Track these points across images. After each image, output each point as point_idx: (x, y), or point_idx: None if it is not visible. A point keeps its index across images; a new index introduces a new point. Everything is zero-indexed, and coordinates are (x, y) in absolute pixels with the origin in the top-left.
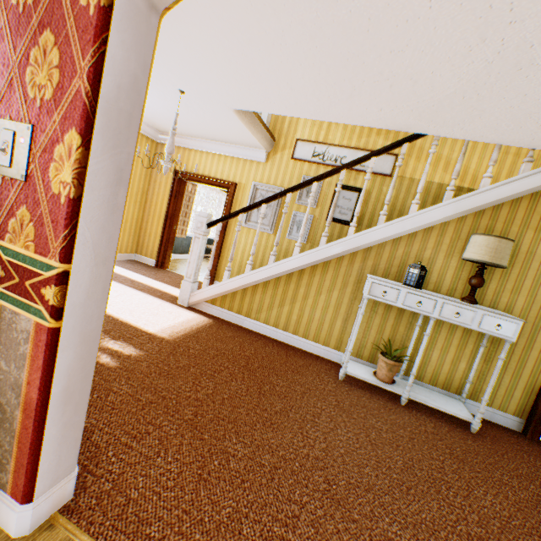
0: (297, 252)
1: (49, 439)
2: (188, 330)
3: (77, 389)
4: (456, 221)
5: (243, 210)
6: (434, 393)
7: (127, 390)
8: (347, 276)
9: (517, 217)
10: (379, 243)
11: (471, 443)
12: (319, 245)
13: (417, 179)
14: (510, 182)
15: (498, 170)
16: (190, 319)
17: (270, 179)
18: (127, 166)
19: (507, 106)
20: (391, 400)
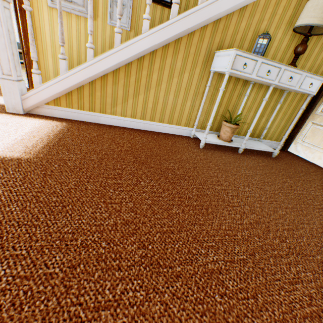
0: (147, 27)
1: None
2: (46, 141)
3: None
4: None
5: None
6: (249, 141)
7: (11, 273)
8: (196, 56)
9: None
10: (227, 14)
11: (279, 164)
12: (171, 17)
13: None
14: None
15: None
16: (38, 126)
17: None
18: None
19: None
20: (233, 152)
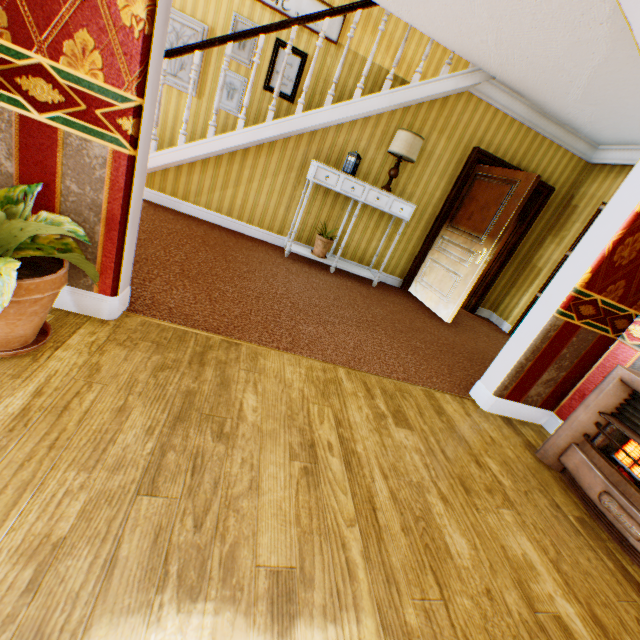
0: (242, 126)
1: (126, 250)
2: None
3: (136, 216)
4: (389, 115)
5: (169, 53)
6: (353, 266)
7: None
8: (292, 161)
9: (430, 119)
10: (324, 128)
11: (372, 291)
12: (267, 121)
13: (361, 56)
14: (432, 82)
15: (428, 64)
16: None
17: (185, 5)
18: (170, 6)
19: (444, 4)
20: (324, 270)
